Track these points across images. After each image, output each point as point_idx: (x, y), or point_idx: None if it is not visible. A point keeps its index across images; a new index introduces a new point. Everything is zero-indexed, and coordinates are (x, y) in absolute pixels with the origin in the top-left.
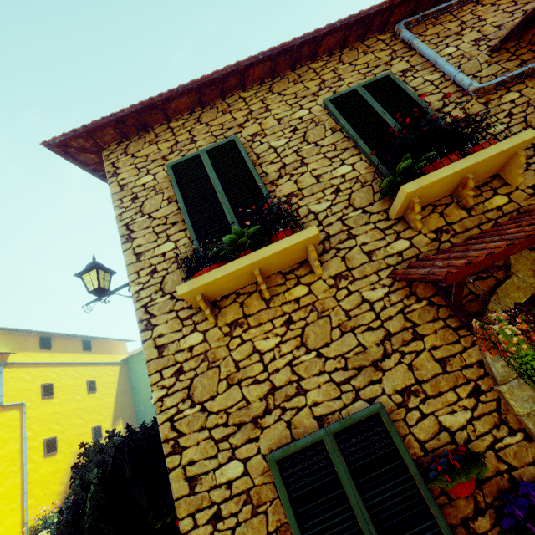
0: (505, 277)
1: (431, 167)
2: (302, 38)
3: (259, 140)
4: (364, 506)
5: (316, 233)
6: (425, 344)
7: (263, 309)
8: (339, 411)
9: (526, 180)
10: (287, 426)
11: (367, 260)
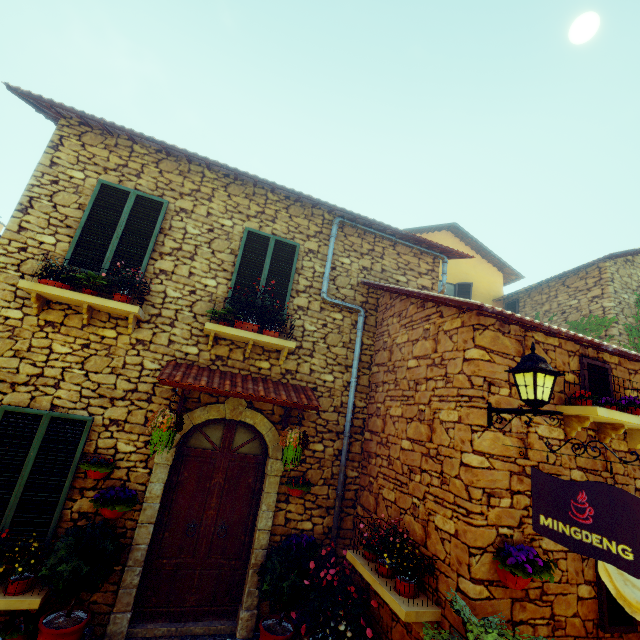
0: (222, 402)
1: (240, 323)
2: (261, 179)
3: (182, 217)
4: (36, 455)
5: (135, 312)
6: (149, 407)
7: (78, 328)
8: (69, 409)
9: (289, 365)
10: (31, 398)
11: (166, 344)
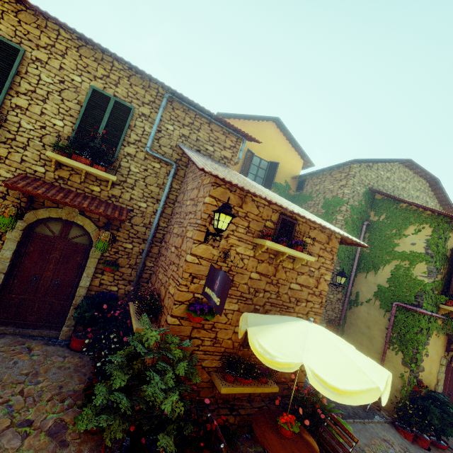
0: (61, 208)
1: (76, 156)
2: (104, 48)
3: (38, 66)
4: None
5: None
6: (4, 202)
7: None
8: None
9: (114, 192)
10: None
11: (19, 162)
